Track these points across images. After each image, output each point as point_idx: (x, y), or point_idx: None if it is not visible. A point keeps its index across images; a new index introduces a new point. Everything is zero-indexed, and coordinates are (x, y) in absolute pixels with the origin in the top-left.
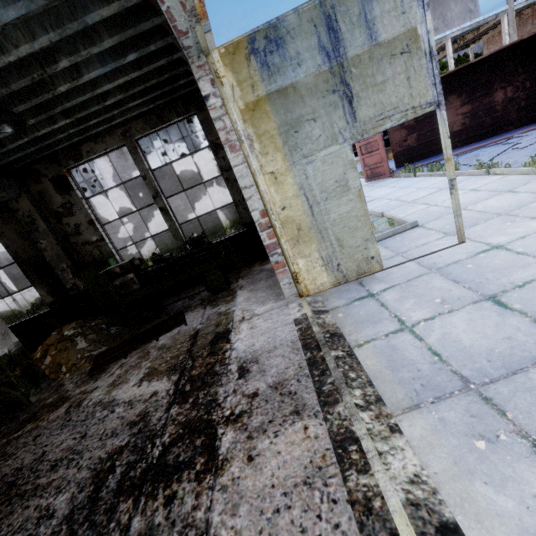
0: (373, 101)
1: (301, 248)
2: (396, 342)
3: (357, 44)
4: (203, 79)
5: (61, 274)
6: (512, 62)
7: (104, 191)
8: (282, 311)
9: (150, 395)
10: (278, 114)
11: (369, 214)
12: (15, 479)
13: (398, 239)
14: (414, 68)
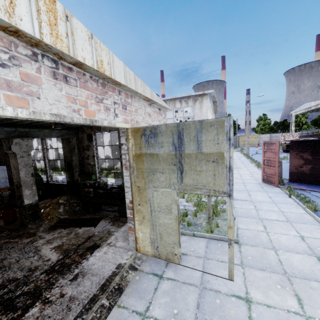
0: (193, 177)
1: (142, 227)
2: (130, 319)
3: (190, 148)
4: (123, 137)
5: (75, 172)
6: None
7: (103, 145)
8: (123, 252)
9: (47, 259)
10: (147, 163)
11: None
12: None
13: (219, 245)
14: (218, 171)
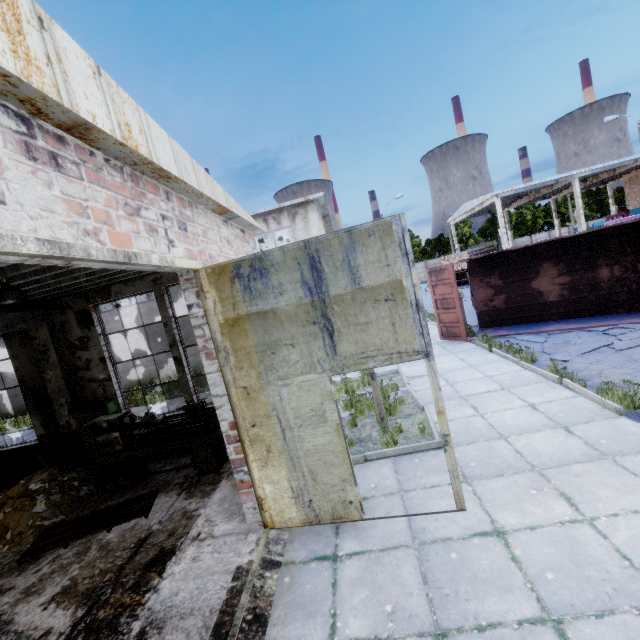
0: (355, 339)
1: (269, 472)
2: None
3: (340, 285)
4: (189, 290)
5: (58, 408)
6: (618, 240)
7: (124, 330)
8: (237, 542)
9: (42, 633)
10: (256, 333)
11: (414, 399)
12: None
13: (415, 461)
14: (399, 315)
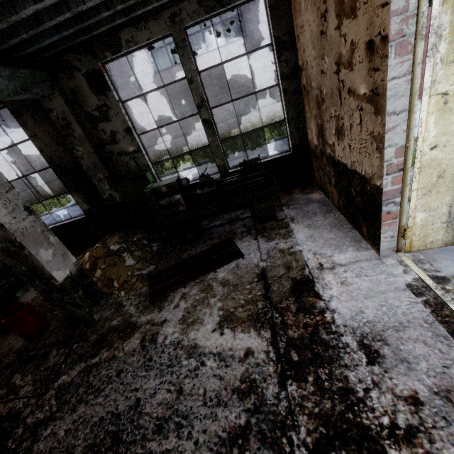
0: None
1: (429, 199)
2: None
3: None
4: None
5: (98, 184)
6: None
7: (143, 94)
8: (377, 266)
9: (244, 353)
10: None
11: None
12: (117, 430)
13: None
14: None
